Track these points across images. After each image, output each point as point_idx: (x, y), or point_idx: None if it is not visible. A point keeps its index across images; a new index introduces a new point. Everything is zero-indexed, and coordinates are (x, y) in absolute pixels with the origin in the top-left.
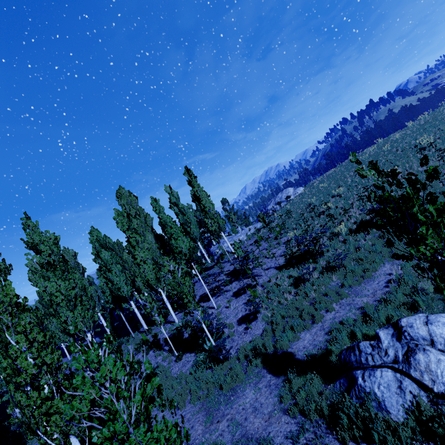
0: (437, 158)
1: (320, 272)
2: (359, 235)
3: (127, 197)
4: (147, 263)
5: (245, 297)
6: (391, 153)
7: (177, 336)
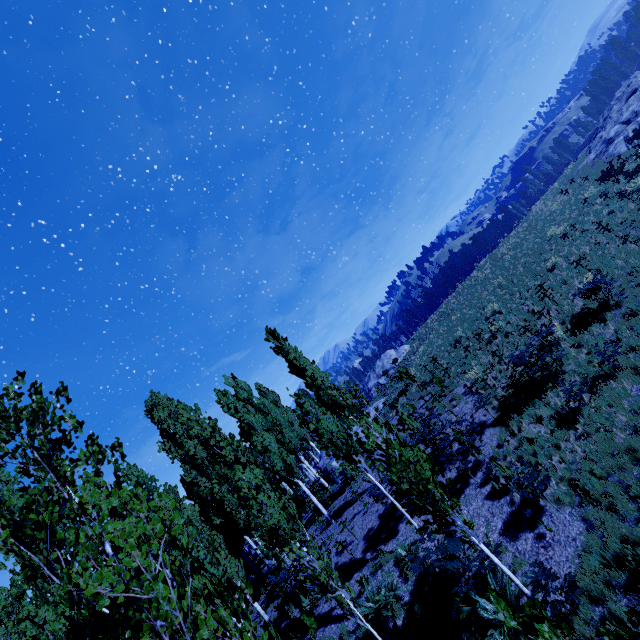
0: (599, 231)
1: (587, 390)
2: (591, 329)
3: (168, 405)
4: (264, 490)
5: (475, 490)
6: (519, 258)
7: (374, 637)
